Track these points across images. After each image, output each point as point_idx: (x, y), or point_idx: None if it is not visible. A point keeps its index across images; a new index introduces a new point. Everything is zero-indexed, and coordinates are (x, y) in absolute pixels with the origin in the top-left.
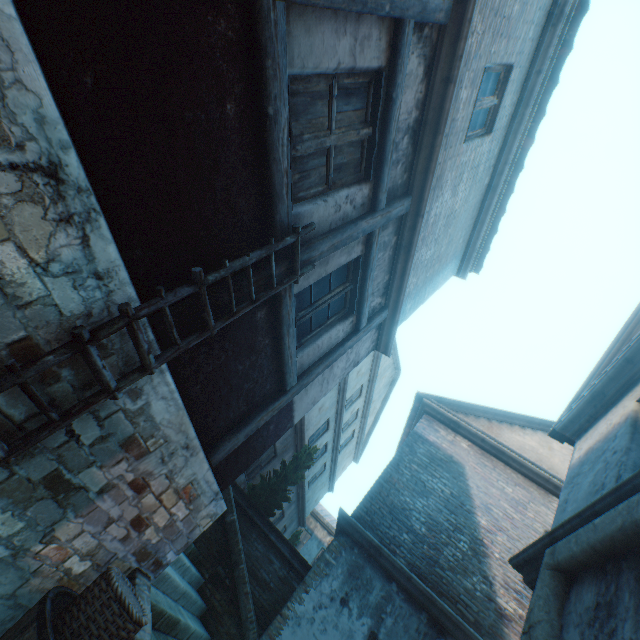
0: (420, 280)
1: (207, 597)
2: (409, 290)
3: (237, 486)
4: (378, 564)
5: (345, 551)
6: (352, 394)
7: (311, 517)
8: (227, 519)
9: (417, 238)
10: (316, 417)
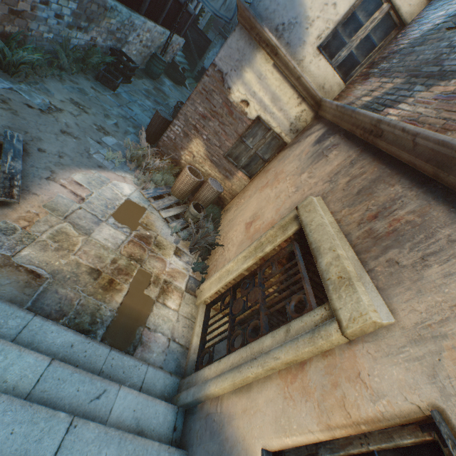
0: None
1: (185, 54)
2: None
3: None
4: None
5: (220, 41)
6: None
7: None
8: None
9: None
10: None
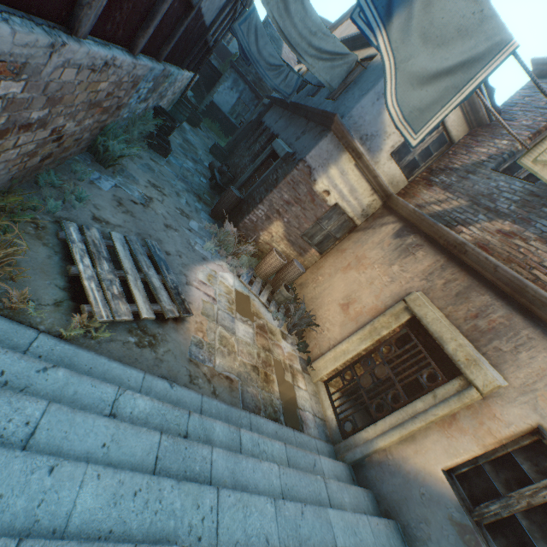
0: None
1: None
2: None
3: None
4: (243, 80)
5: (233, 75)
6: None
7: None
8: None
9: None
10: None
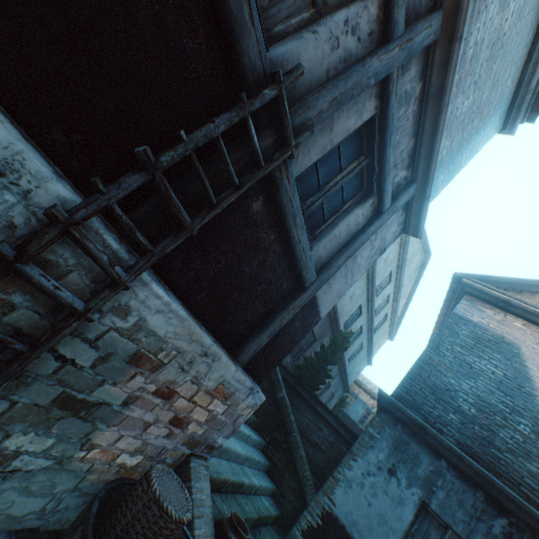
0: (454, 143)
1: (269, 456)
2: (441, 157)
3: (284, 367)
4: (424, 441)
5: (388, 427)
6: (381, 281)
7: (354, 385)
8: (277, 396)
9: (452, 77)
10: (348, 305)
